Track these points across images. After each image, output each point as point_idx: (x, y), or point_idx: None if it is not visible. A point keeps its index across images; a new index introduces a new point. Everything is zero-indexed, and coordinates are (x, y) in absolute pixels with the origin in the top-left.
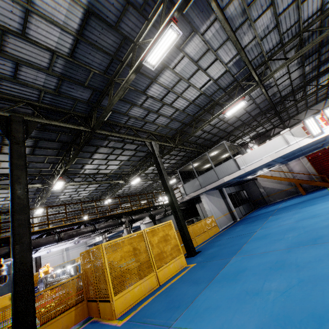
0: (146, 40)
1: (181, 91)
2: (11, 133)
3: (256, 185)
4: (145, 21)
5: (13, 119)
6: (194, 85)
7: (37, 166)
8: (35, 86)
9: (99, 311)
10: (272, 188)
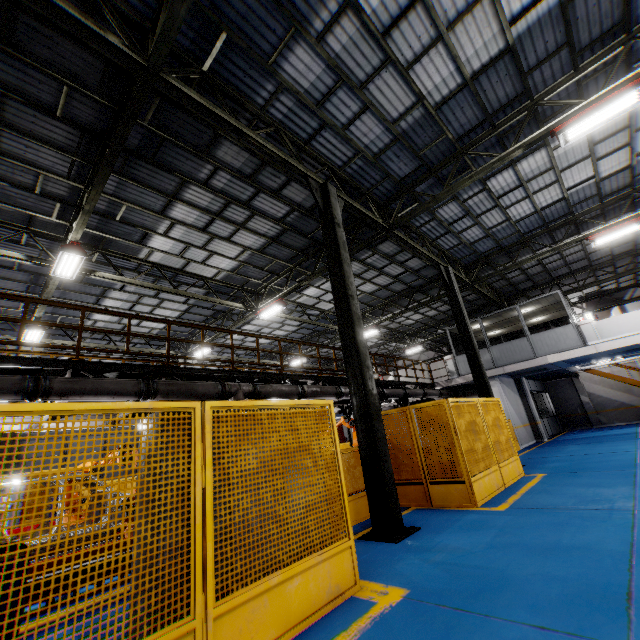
0: (564, 101)
1: (536, 189)
2: (331, 210)
3: (573, 388)
4: (570, 71)
5: (329, 189)
6: (563, 182)
7: (249, 273)
8: (358, 144)
9: (431, 498)
10: (607, 398)
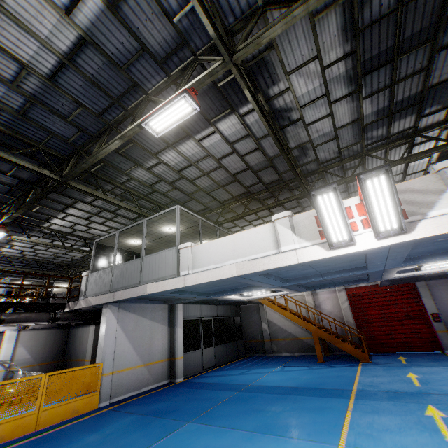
0: None
1: None
2: None
3: (259, 314)
4: None
5: None
6: None
7: None
8: None
9: None
10: (281, 328)
